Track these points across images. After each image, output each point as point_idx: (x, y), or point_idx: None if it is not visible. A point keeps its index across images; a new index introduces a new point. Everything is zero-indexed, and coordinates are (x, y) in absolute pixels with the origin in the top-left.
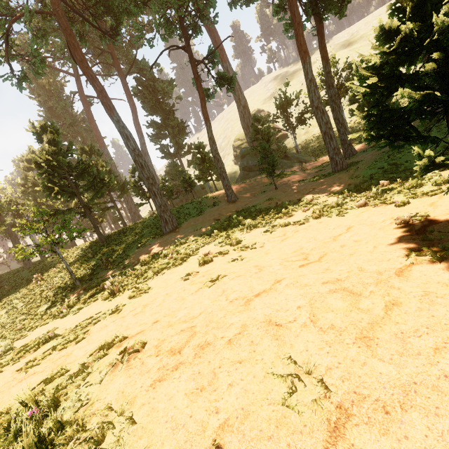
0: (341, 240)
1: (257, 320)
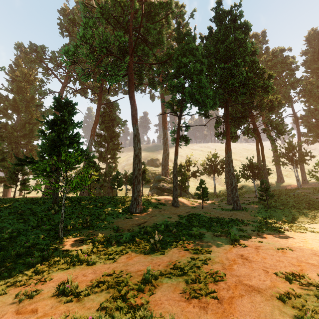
0: (315, 244)
1: None
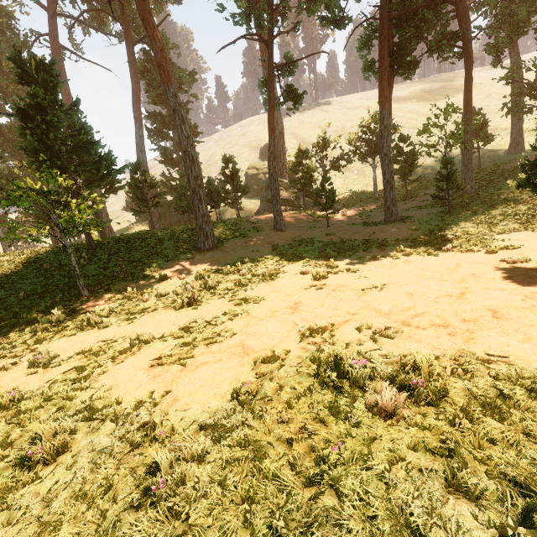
0: (464, 271)
1: (497, 306)
